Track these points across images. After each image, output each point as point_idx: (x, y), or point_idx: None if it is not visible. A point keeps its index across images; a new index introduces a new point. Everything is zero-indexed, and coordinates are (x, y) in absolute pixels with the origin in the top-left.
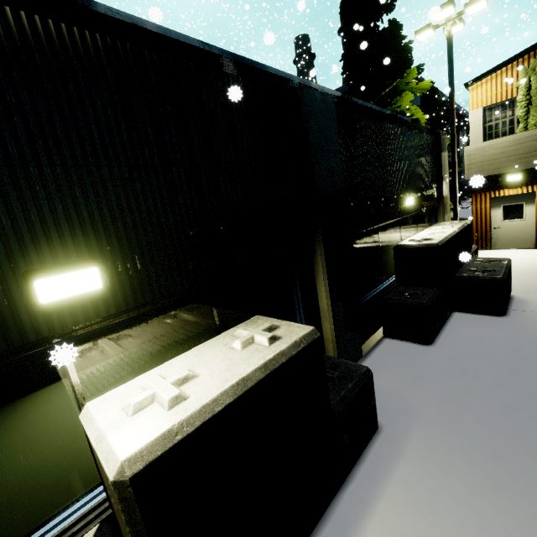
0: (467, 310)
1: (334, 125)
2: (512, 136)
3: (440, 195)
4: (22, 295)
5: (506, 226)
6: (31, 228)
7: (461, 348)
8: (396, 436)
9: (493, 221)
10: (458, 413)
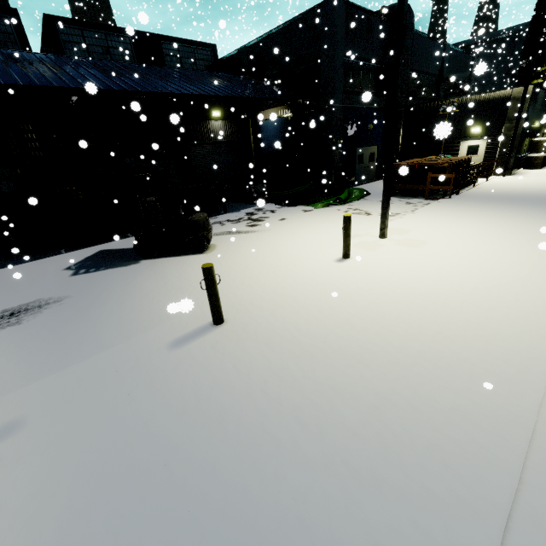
0: None
1: None
2: None
3: None
4: (532, 125)
5: None
6: (535, 117)
7: None
8: None
9: None
10: None
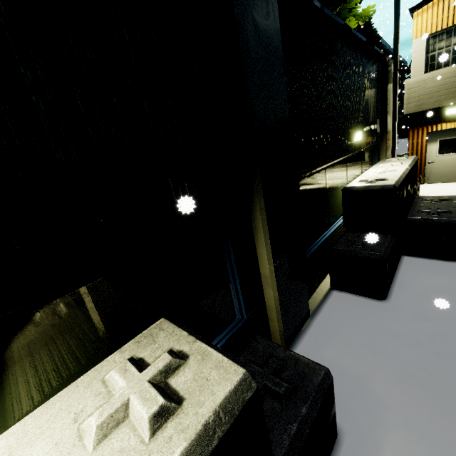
0: (418, 254)
1: (275, 25)
2: (455, 66)
3: (384, 130)
4: None
5: (440, 161)
6: None
7: (421, 305)
8: (362, 452)
9: (428, 156)
10: (437, 410)
